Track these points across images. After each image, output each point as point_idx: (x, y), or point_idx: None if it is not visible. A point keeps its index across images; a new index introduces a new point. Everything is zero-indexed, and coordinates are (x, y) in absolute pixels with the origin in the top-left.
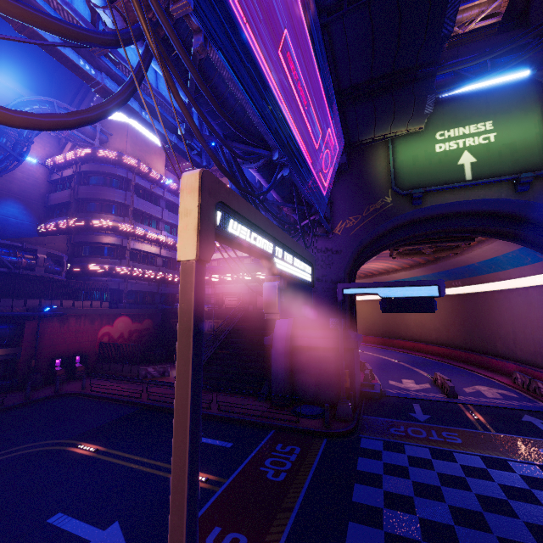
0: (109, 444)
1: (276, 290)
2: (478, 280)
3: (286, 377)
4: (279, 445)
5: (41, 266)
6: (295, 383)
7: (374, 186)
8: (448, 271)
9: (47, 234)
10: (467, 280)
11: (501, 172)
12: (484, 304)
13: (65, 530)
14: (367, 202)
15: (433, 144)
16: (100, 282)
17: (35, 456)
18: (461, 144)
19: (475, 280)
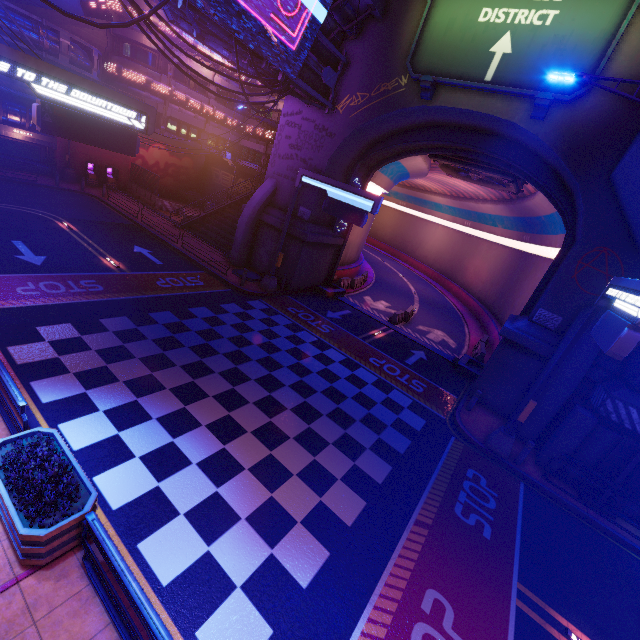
0: (84, 230)
1: (36, 110)
2: (540, 240)
3: (242, 244)
4: (193, 277)
5: (66, 55)
6: (256, 253)
7: (399, 55)
8: (525, 218)
9: (93, 13)
10: (534, 237)
11: (526, 82)
12: (529, 269)
13: (17, 248)
14: (382, 77)
15: (480, 6)
16: (135, 96)
17: (32, 216)
18: (511, 18)
19: (539, 239)
